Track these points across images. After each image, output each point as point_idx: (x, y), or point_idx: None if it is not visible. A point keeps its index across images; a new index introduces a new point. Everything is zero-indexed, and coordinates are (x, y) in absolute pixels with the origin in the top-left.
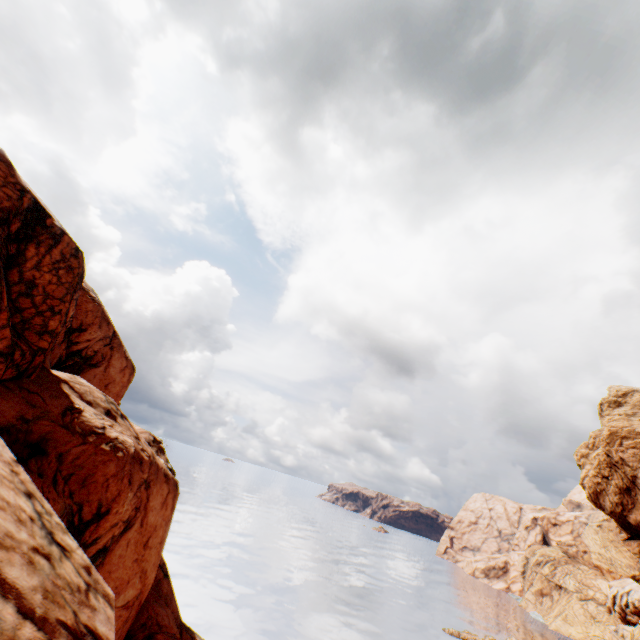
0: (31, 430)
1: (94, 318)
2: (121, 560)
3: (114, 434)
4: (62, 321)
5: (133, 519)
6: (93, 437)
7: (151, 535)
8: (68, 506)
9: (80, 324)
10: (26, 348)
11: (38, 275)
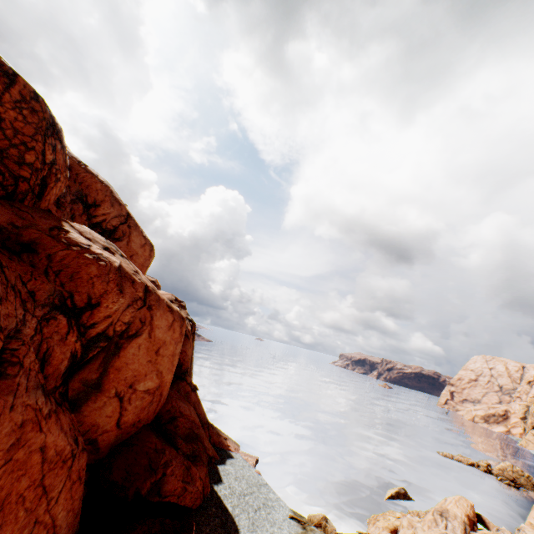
0: (21, 234)
1: (104, 196)
2: (135, 358)
3: (99, 251)
4: (39, 159)
5: (140, 330)
6: (77, 248)
7: (161, 347)
8: (57, 290)
9: (94, 201)
10: (4, 169)
11: (2, 110)
